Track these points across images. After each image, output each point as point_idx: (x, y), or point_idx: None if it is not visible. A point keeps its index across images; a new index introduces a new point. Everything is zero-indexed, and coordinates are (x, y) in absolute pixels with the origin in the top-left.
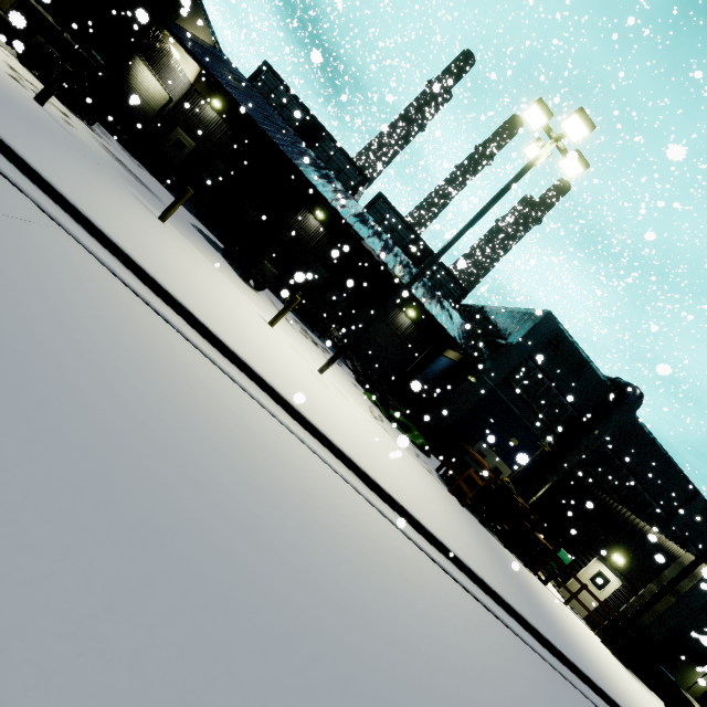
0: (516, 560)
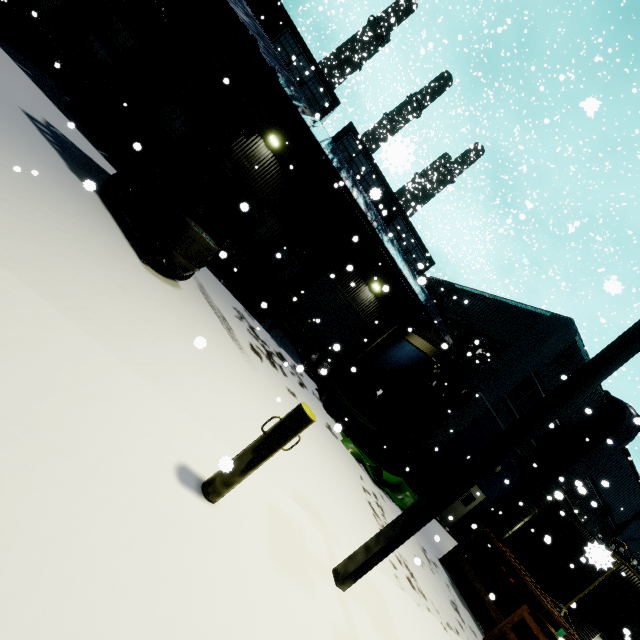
0: None
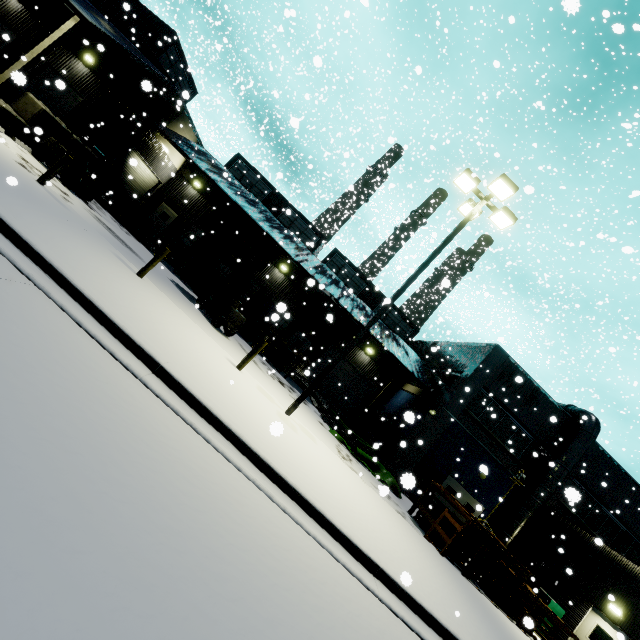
0: (508, 620)
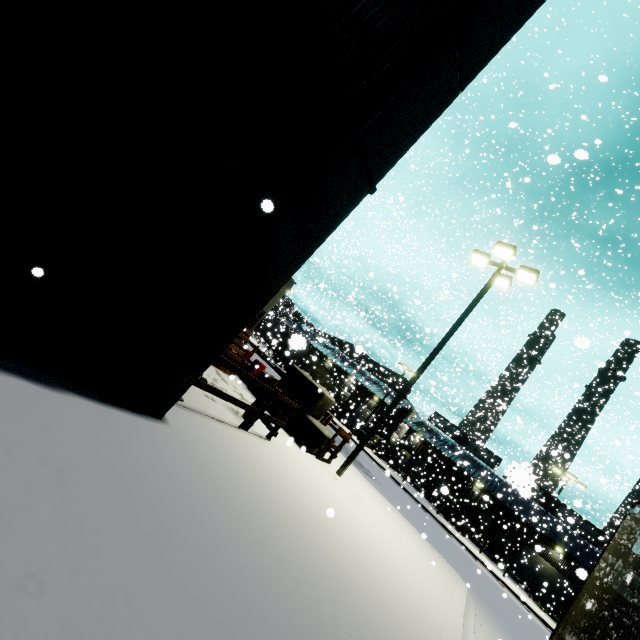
0: None
